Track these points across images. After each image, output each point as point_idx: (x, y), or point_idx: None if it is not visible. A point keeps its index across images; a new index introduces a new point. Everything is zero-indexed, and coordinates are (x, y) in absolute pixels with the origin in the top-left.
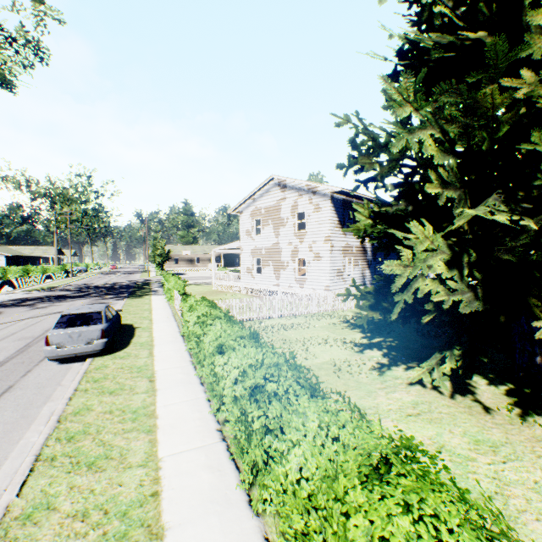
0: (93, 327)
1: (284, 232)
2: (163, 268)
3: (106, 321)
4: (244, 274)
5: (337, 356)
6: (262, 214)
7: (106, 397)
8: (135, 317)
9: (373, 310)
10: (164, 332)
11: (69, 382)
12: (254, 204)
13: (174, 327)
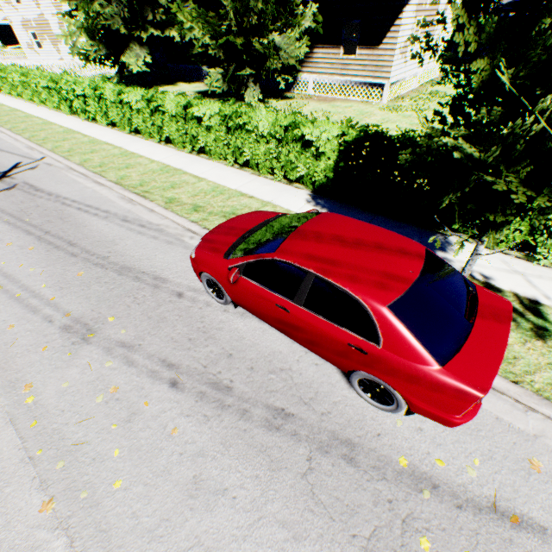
0: None
1: (44, 2)
2: None
3: None
4: (28, 52)
5: None
6: None
7: None
8: None
9: (89, 61)
10: None
11: None
12: None
13: None
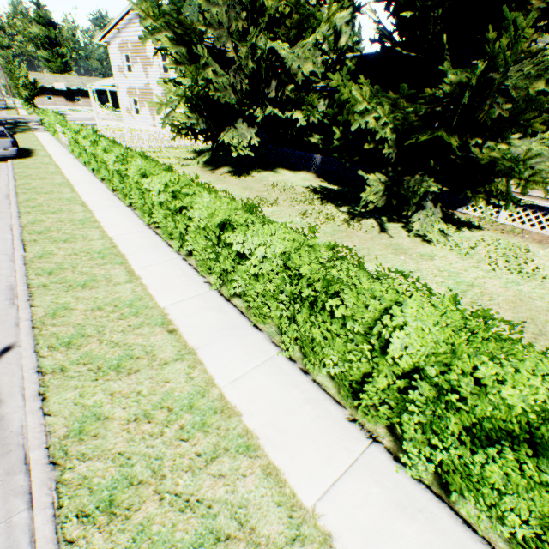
0: (4, 140)
1: (153, 73)
2: (35, 106)
3: (11, 137)
4: (125, 115)
5: (169, 162)
6: (130, 50)
7: (34, 170)
8: (28, 145)
9: (180, 134)
10: (58, 152)
11: (6, 168)
12: (120, 36)
13: (65, 150)
